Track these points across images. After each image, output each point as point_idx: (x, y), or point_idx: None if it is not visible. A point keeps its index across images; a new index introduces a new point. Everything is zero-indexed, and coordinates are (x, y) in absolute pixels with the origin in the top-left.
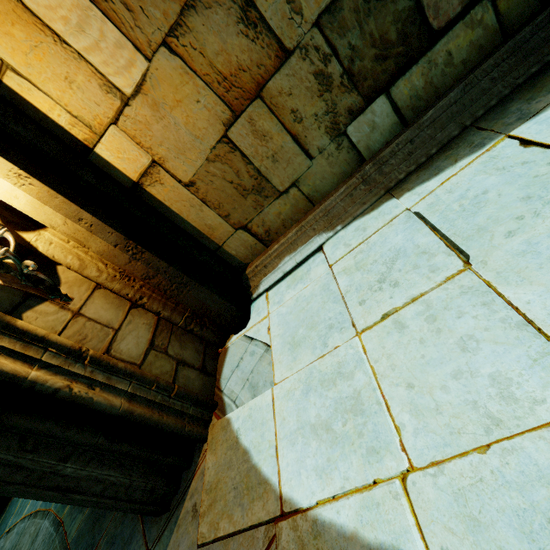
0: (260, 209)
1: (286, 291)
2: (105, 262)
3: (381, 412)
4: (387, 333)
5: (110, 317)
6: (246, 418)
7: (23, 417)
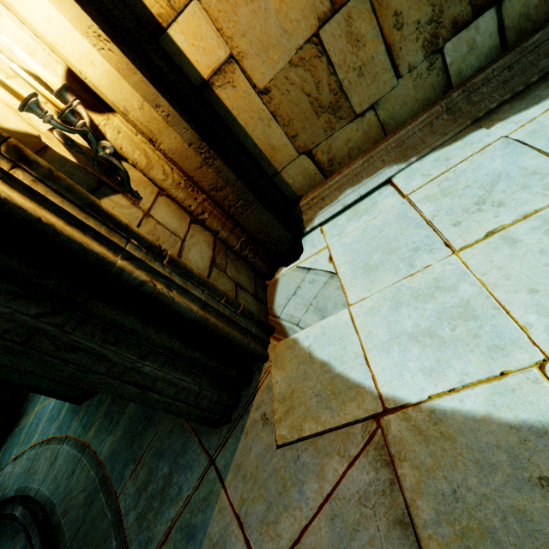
0: (330, 132)
1: (347, 224)
2: (171, 166)
3: (500, 316)
4: (494, 249)
5: (175, 226)
6: (318, 336)
7: (108, 306)
